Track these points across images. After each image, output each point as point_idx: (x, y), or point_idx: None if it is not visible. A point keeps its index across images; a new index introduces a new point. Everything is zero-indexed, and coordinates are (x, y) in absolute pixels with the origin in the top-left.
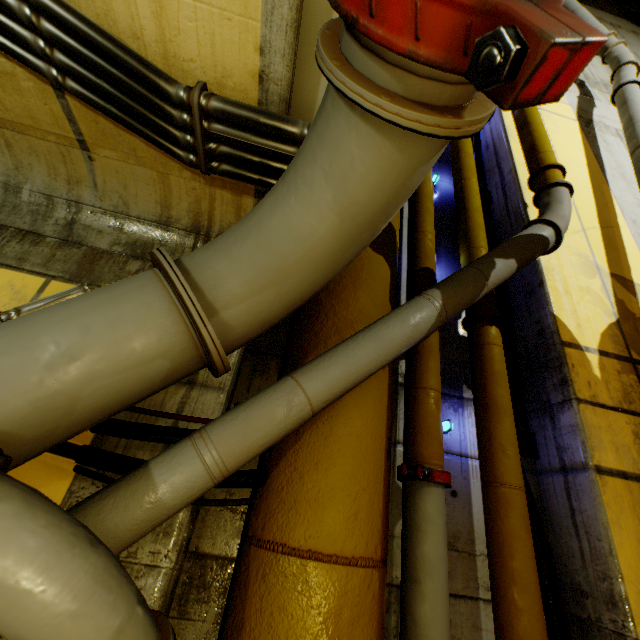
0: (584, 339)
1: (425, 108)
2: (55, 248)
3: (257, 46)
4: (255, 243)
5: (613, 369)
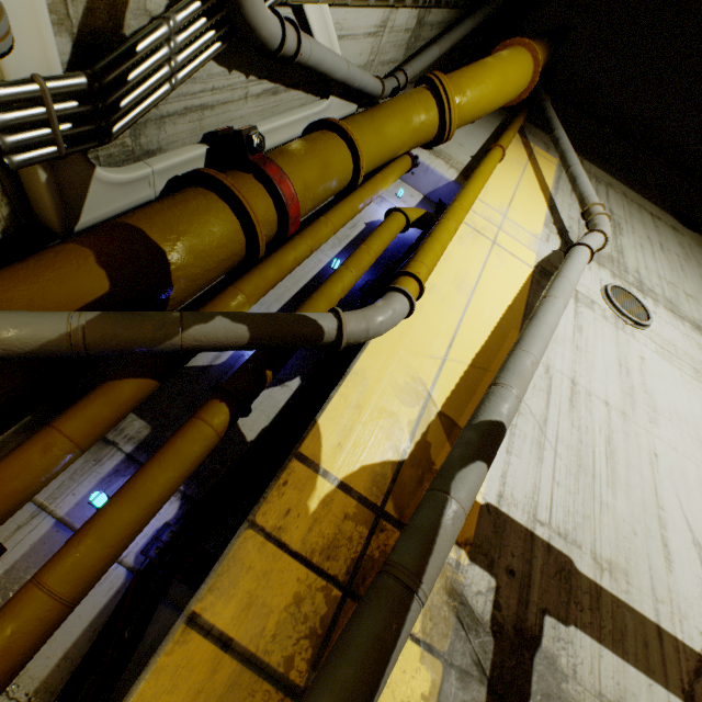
0: (333, 462)
1: None
2: None
3: None
4: None
5: (342, 510)
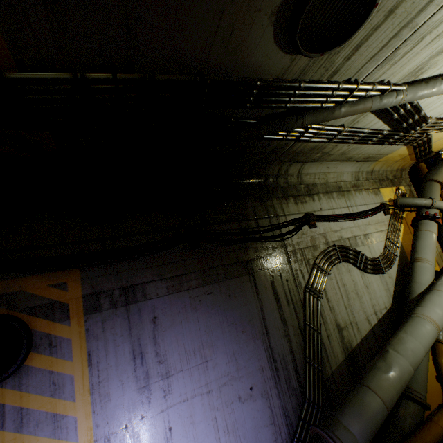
0: None
1: None
2: (387, 181)
3: None
4: None
5: None
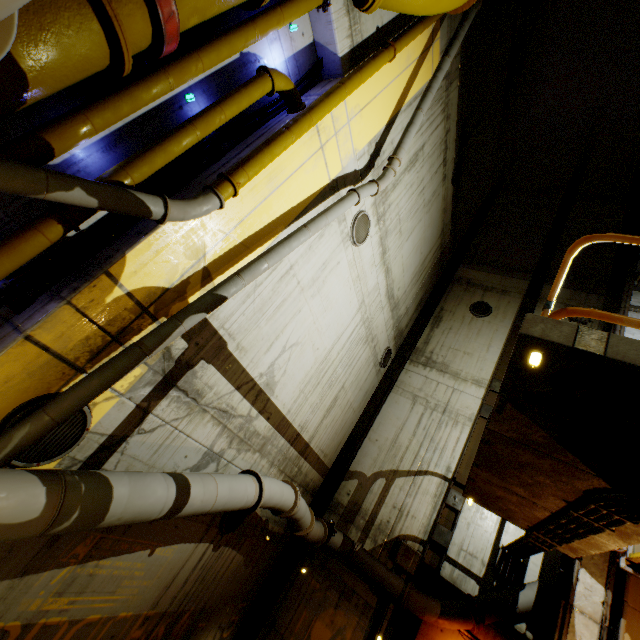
0: (128, 281)
1: None
2: None
3: None
4: None
5: (125, 306)
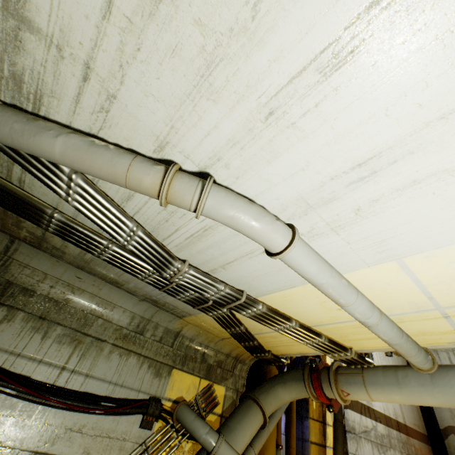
0: None
1: (318, 398)
2: (200, 364)
3: (287, 353)
4: (276, 400)
5: (318, 405)
